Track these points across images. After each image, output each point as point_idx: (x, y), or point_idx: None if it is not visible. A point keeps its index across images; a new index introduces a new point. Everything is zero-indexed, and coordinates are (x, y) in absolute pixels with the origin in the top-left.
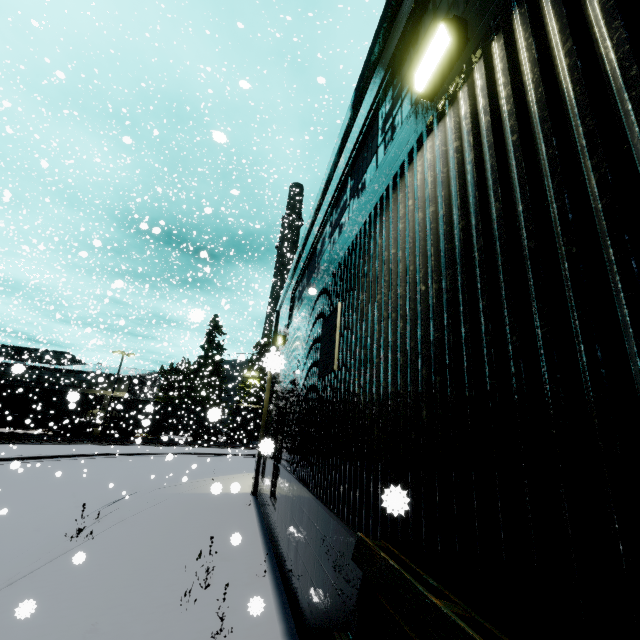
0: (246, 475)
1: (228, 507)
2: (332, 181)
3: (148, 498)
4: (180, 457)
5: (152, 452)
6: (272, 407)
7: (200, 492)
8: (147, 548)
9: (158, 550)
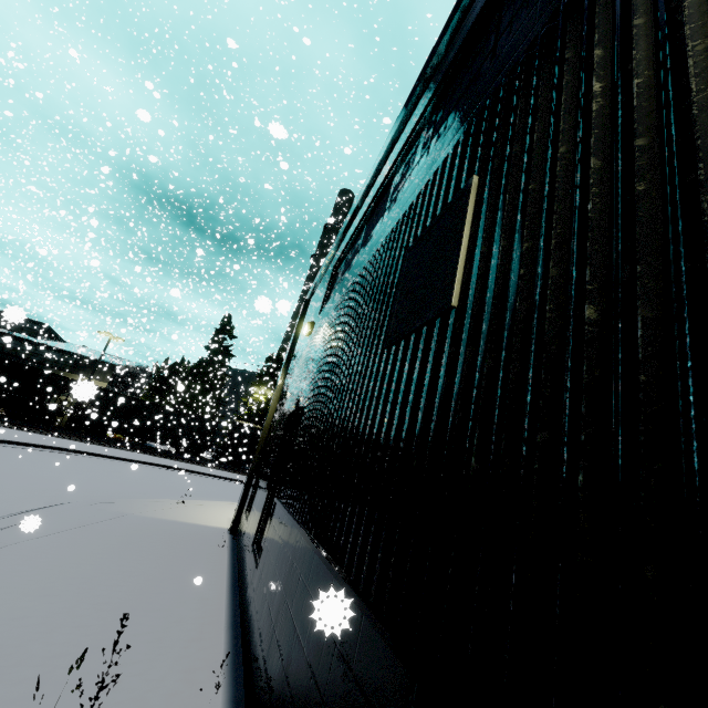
0: (228, 504)
1: (191, 546)
2: (450, 48)
3: (80, 514)
4: (153, 468)
5: (119, 456)
6: (278, 419)
7: (159, 517)
8: (27, 602)
9: (44, 609)
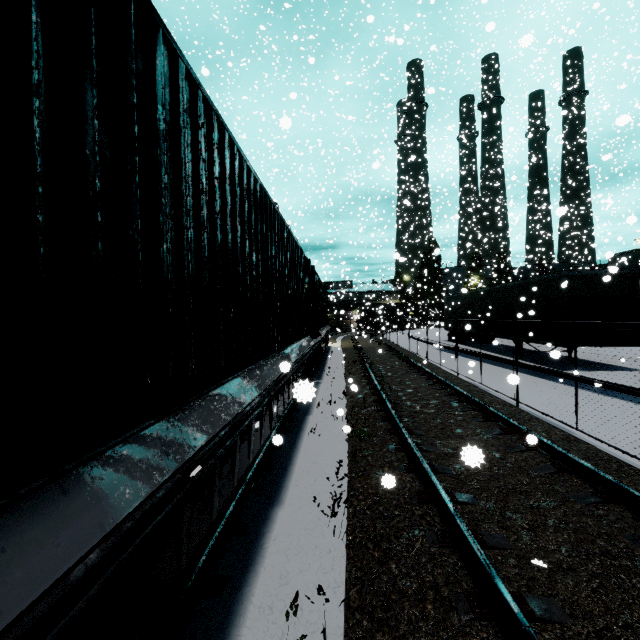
0: None
1: None
2: None
3: None
4: None
5: None
6: None
7: None
8: None
9: None
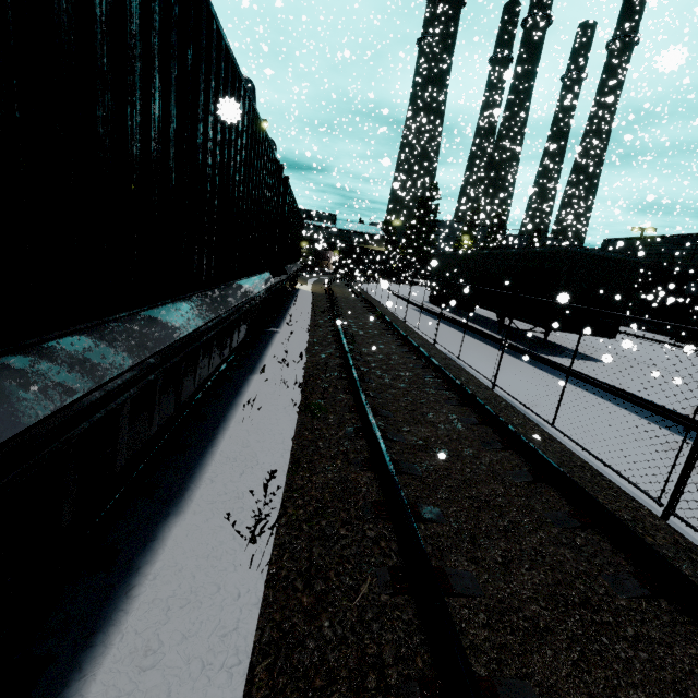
0: None
1: None
2: None
3: None
4: None
5: None
6: None
7: None
8: None
9: None
